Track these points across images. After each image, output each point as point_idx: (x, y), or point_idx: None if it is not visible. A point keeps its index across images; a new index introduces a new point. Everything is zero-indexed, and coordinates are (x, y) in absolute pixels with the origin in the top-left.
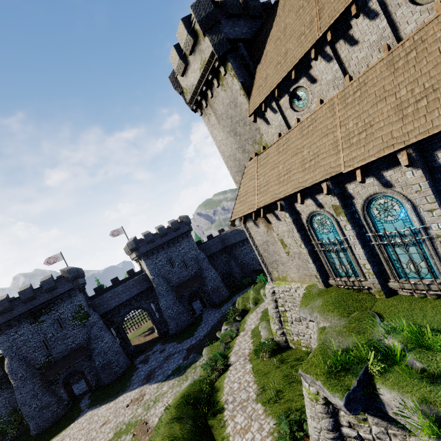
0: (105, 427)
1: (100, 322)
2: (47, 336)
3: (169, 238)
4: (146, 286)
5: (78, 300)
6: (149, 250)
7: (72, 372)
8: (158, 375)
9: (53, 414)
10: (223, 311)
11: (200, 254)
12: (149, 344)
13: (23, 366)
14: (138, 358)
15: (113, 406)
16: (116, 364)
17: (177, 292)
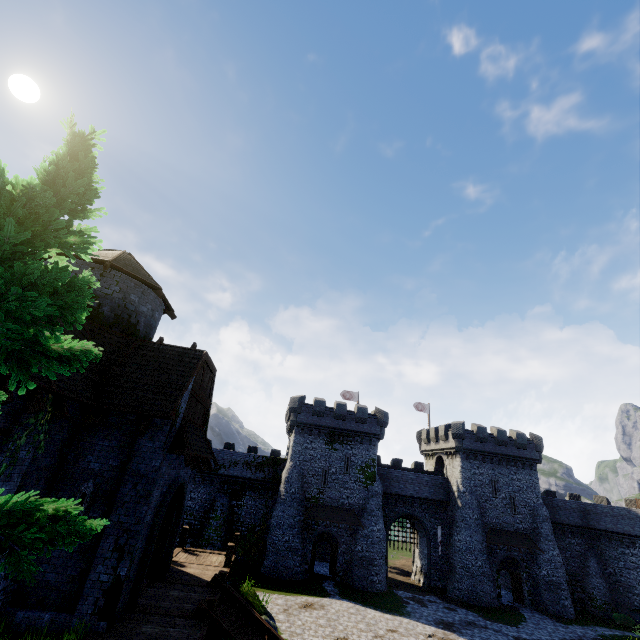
0: (397, 635)
1: (381, 498)
2: (330, 468)
3: (506, 452)
4: (441, 496)
5: (375, 452)
6: (475, 450)
7: (325, 535)
8: (470, 634)
9: (294, 567)
10: (578, 632)
11: (542, 507)
12: (408, 586)
13: (298, 483)
14: (399, 590)
15: (394, 620)
16: (376, 571)
17: (490, 537)
